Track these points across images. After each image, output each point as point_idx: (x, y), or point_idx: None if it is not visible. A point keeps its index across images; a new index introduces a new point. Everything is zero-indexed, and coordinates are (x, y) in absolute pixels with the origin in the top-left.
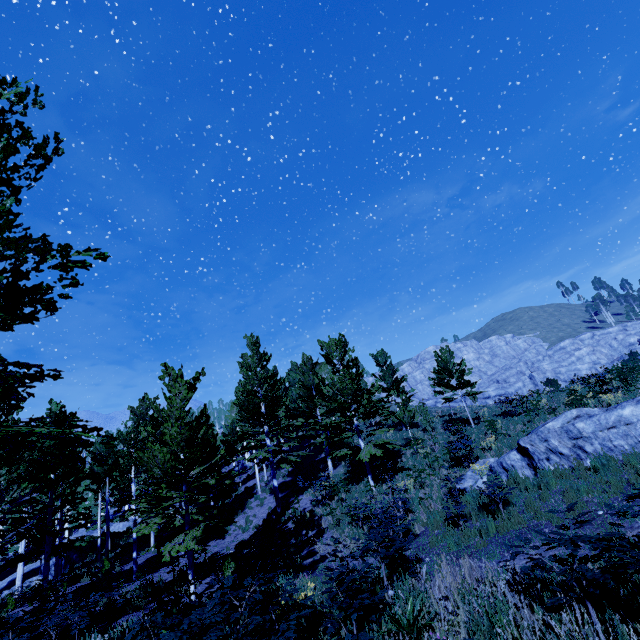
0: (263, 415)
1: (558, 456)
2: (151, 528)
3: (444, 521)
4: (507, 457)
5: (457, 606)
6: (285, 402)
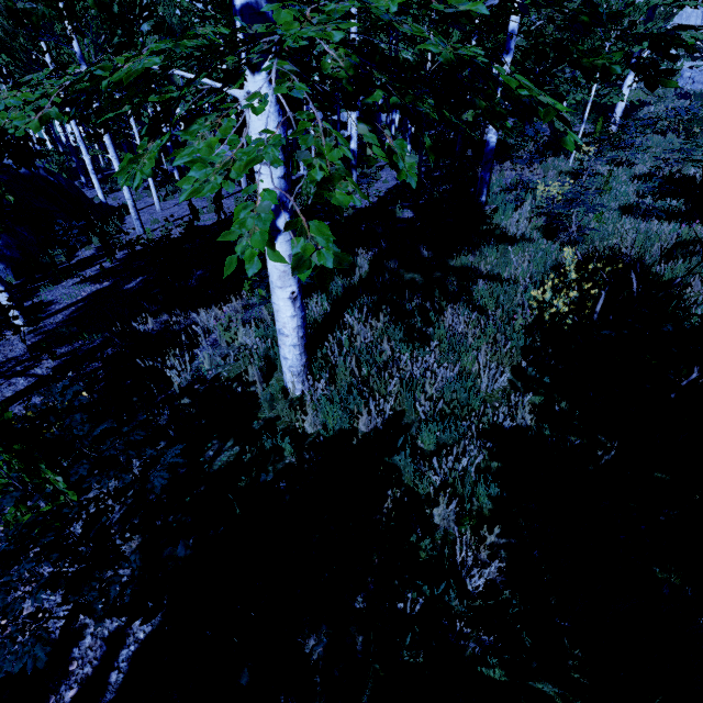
0: None
1: None
2: None
3: None
4: None
5: None
6: None
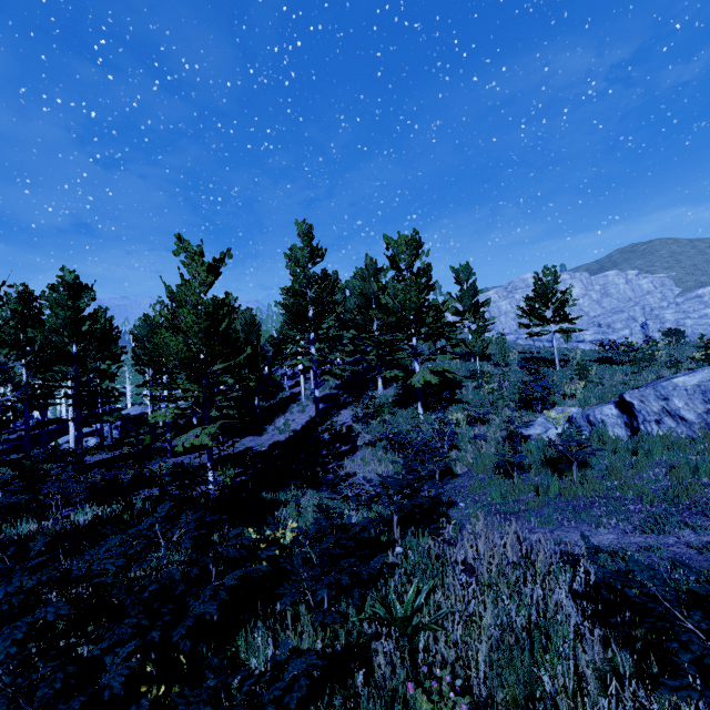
0: (309, 320)
1: (676, 421)
2: (166, 417)
3: (494, 467)
4: (599, 410)
5: (484, 595)
6: (336, 309)
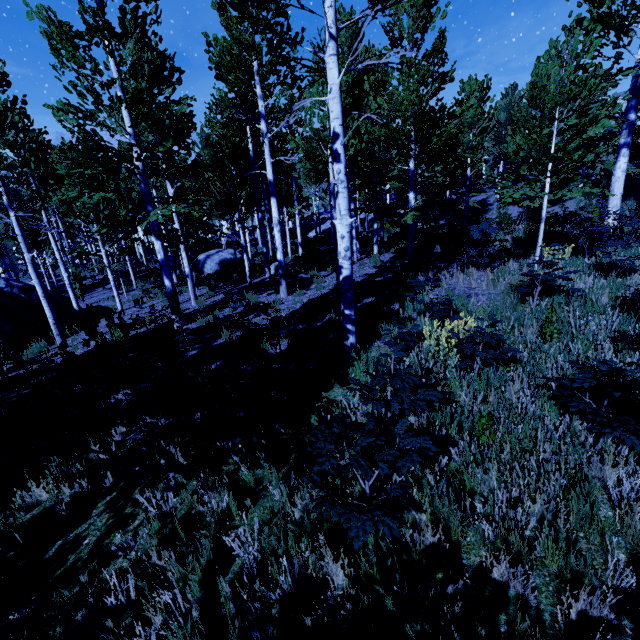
0: None
1: None
2: None
3: None
4: None
5: None
6: None
